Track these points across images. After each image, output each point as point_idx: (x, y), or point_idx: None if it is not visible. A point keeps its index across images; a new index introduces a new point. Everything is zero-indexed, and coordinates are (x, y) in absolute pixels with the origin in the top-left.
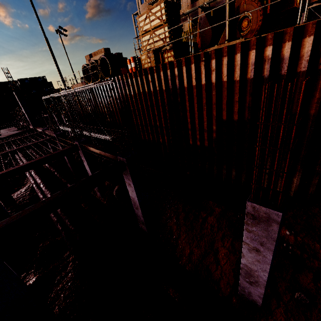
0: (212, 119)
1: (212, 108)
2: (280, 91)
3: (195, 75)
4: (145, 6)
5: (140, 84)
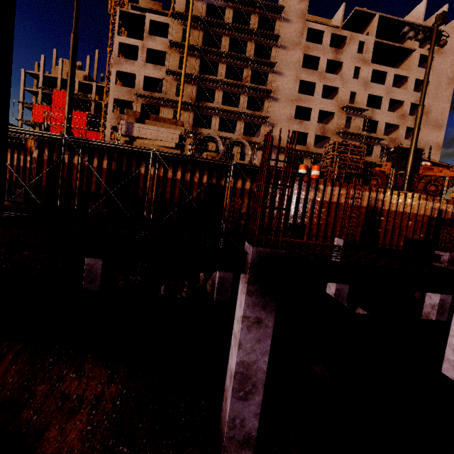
0: (400, 237)
1: (402, 229)
2: (440, 225)
3: (396, 204)
4: (122, 90)
5: (337, 193)
